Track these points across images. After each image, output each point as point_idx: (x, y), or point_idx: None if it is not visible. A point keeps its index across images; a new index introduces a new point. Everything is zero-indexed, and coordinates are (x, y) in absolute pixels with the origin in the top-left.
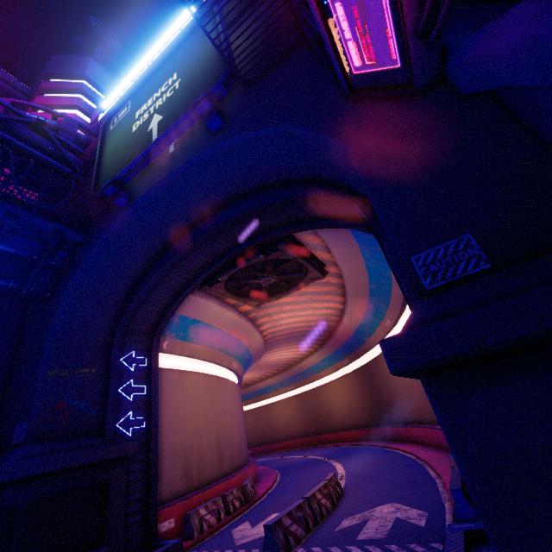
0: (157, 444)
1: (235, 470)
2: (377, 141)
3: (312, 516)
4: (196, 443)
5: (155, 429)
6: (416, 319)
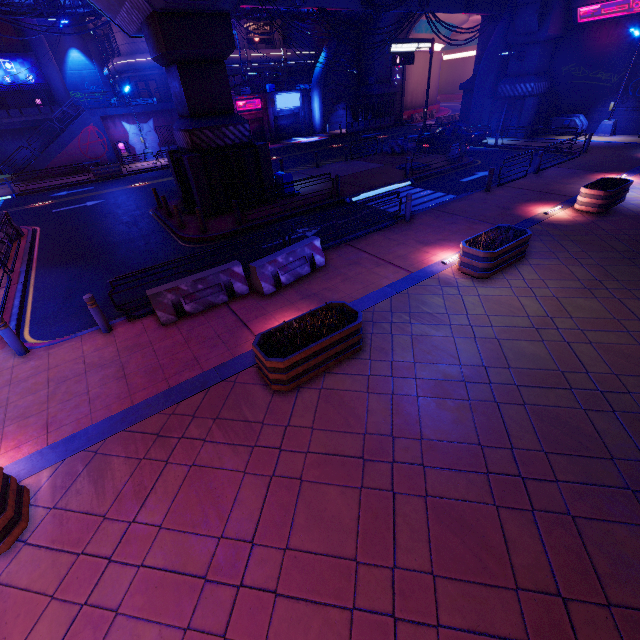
0: (404, 89)
1: (429, 105)
2: (486, 26)
3: (451, 120)
4: (416, 90)
5: (404, 83)
6: (467, 81)
